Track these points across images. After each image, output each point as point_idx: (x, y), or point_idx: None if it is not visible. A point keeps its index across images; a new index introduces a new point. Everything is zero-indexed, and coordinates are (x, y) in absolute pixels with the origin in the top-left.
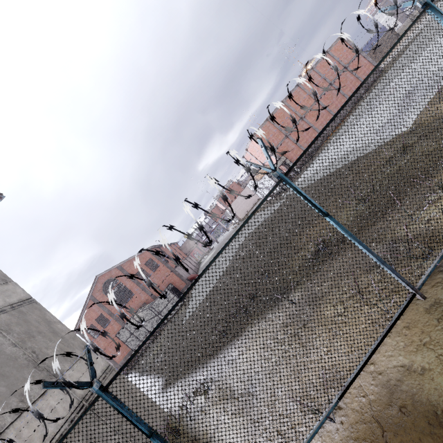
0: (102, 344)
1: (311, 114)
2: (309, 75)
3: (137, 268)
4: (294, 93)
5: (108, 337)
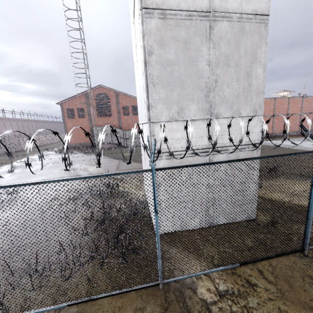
0: (70, 125)
1: (292, 117)
2: (311, 97)
3: (126, 104)
4: (298, 99)
5: (76, 124)
